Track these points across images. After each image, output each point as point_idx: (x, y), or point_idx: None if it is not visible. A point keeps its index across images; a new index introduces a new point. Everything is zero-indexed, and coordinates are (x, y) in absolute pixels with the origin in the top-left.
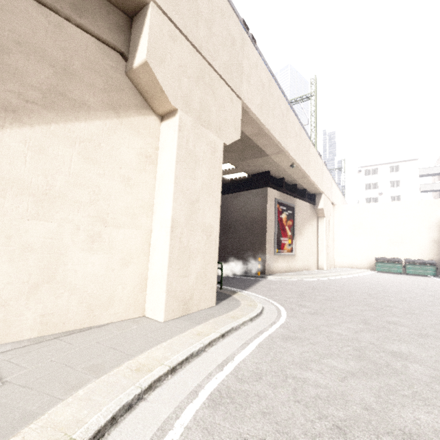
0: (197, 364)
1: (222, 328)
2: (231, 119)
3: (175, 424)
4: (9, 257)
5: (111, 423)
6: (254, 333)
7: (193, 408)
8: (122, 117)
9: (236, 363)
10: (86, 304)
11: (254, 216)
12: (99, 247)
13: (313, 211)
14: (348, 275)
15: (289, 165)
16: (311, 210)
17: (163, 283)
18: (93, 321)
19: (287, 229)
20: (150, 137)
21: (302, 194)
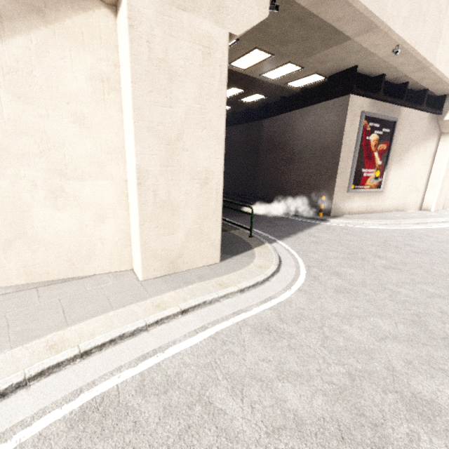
0: (122, 348)
1: (190, 301)
2: None
3: (16, 435)
4: None
5: None
6: (229, 312)
7: (53, 417)
8: (52, 22)
9: (161, 358)
10: (66, 258)
11: (326, 140)
12: (64, 203)
13: (435, 125)
14: None
15: (390, 50)
16: (430, 124)
17: (137, 243)
18: (77, 272)
19: (377, 156)
20: (102, 47)
21: (418, 99)
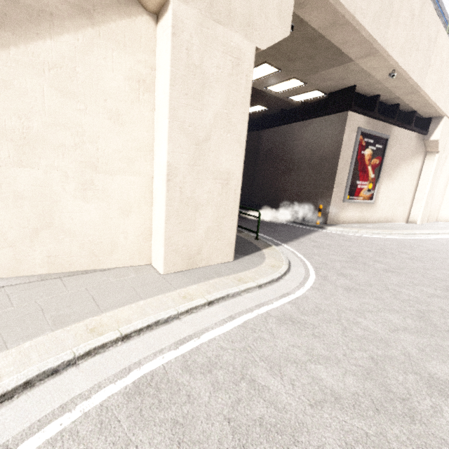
0: (159, 333)
1: (215, 293)
2: (274, 1)
3: (78, 406)
4: (5, 204)
5: (23, 387)
6: (252, 304)
7: (110, 391)
8: (98, 24)
9: (199, 342)
10: (89, 249)
11: (324, 153)
12: (93, 195)
13: (421, 144)
14: None
15: (387, 73)
16: (418, 143)
17: (161, 237)
18: (98, 265)
19: (370, 169)
20: (142, 50)
21: (408, 119)
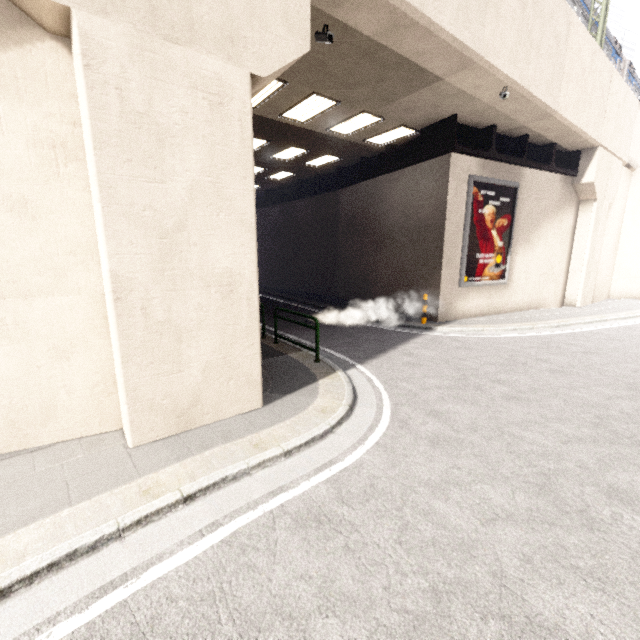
0: (70, 576)
1: (201, 478)
2: None
3: None
4: None
5: None
6: (262, 492)
7: None
8: None
9: (132, 589)
10: (5, 420)
11: (424, 217)
12: None
13: (570, 190)
14: (624, 320)
15: (497, 93)
16: (564, 189)
17: (121, 389)
18: (27, 442)
19: (495, 235)
20: (51, 96)
21: (545, 156)
